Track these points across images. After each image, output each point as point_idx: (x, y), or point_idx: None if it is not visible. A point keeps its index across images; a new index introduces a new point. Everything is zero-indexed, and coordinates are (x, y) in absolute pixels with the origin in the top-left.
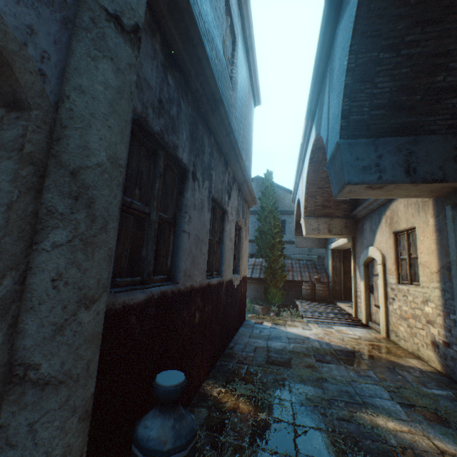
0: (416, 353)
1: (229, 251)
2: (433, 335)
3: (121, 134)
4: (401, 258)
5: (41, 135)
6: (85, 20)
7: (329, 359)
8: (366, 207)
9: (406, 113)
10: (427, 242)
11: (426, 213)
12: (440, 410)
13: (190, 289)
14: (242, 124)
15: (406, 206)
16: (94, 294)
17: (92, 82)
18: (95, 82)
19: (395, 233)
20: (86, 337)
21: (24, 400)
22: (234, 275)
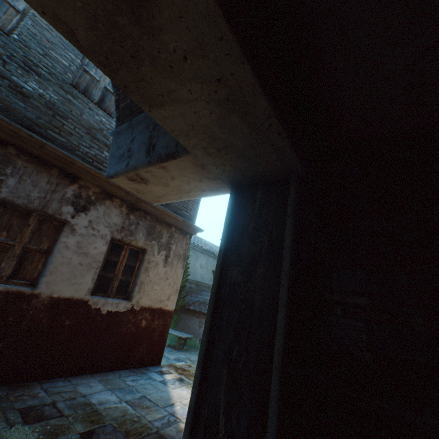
0: None
1: (75, 266)
2: None
3: None
4: None
5: None
6: None
7: (106, 438)
8: None
9: None
10: None
11: None
12: None
13: None
14: None
15: None
16: None
17: None
18: None
19: None
20: None
21: None
22: (103, 298)
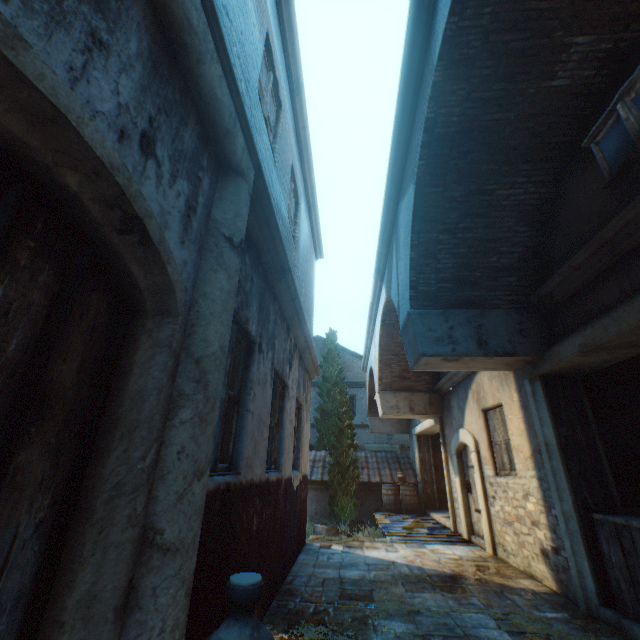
0: (528, 571)
1: (289, 437)
2: (540, 540)
3: (228, 326)
4: (495, 442)
5: (181, 333)
6: (210, 244)
7: (422, 587)
8: (450, 379)
9: (470, 287)
10: (515, 421)
11: (510, 387)
12: (553, 635)
13: (250, 483)
14: (304, 282)
15: (490, 378)
16: (204, 467)
17: (213, 289)
18: (215, 289)
19: (484, 410)
20: (196, 508)
21: (151, 563)
22: (293, 472)
